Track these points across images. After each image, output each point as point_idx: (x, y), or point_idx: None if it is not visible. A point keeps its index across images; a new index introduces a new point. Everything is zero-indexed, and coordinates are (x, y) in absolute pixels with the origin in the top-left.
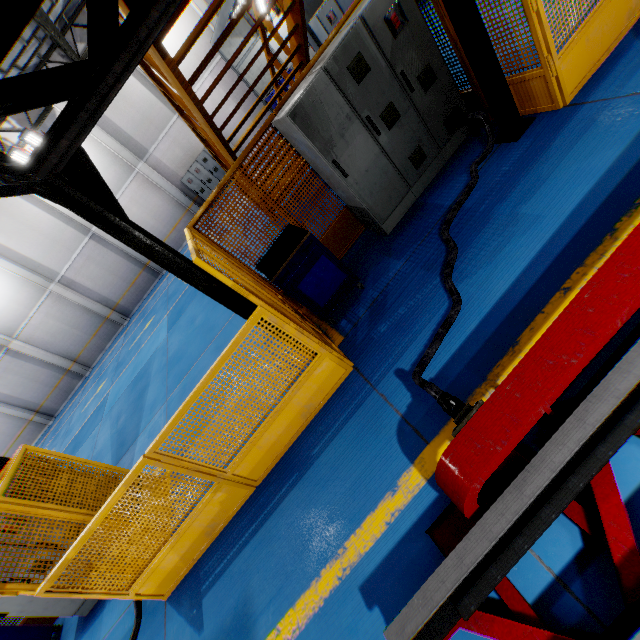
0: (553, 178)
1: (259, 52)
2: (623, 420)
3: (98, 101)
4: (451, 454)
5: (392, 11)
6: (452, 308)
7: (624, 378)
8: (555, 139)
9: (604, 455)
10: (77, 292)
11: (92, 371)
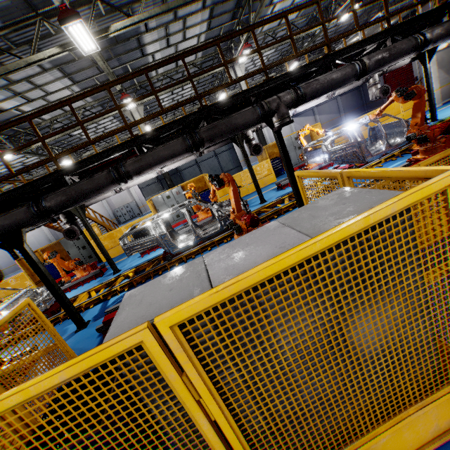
0: None
1: None
2: None
3: None
4: None
5: None
6: None
7: None
8: None
9: None
10: (50, 231)
11: None
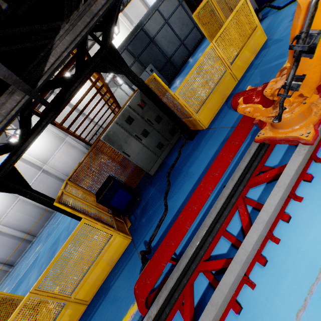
0: (199, 158)
1: (98, 112)
2: (190, 267)
3: (22, 151)
4: (137, 285)
5: (140, 101)
6: (163, 212)
7: (191, 249)
8: (202, 141)
9: (184, 283)
10: None
11: (36, 238)
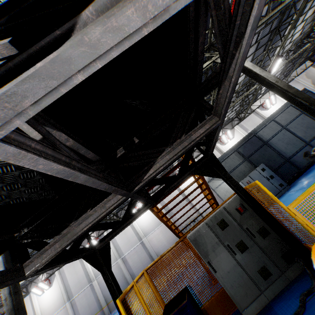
0: None
1: (193, 206)
2: None
3: (119, 230)
4: None
5: (238, 205)
6: None
7: None
8: None
9: None
10: (125, 266)
11: None
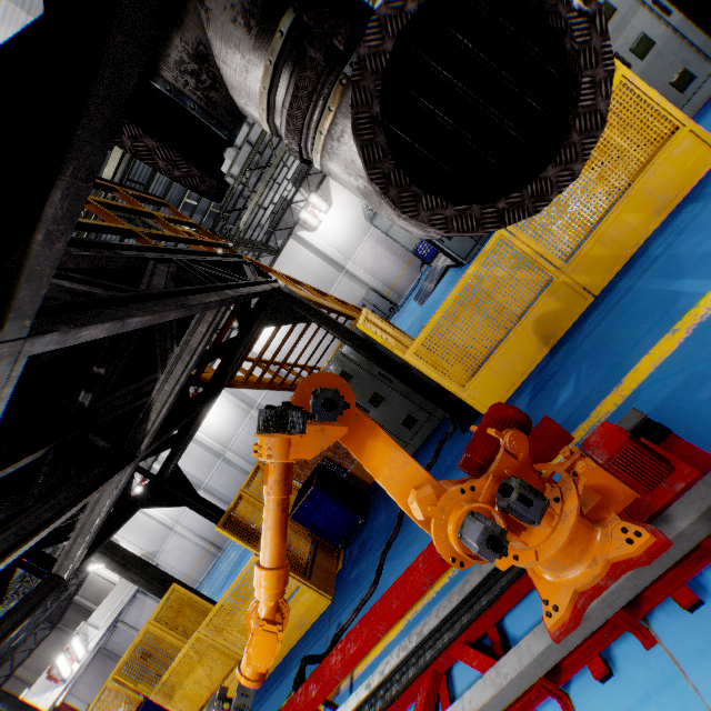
0: None
1: (308, 343)
2: None
3: (183, 446)
4: None
5: None
6: (369, 587)
7: None
8: None
9: None
10: None
11: None
